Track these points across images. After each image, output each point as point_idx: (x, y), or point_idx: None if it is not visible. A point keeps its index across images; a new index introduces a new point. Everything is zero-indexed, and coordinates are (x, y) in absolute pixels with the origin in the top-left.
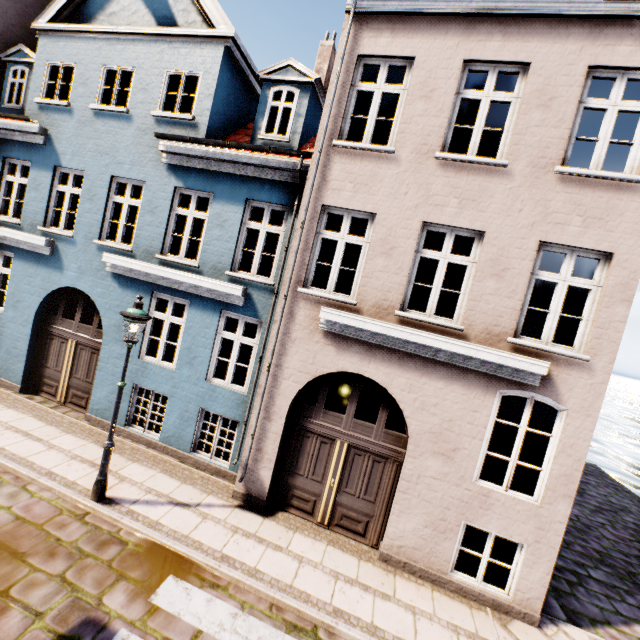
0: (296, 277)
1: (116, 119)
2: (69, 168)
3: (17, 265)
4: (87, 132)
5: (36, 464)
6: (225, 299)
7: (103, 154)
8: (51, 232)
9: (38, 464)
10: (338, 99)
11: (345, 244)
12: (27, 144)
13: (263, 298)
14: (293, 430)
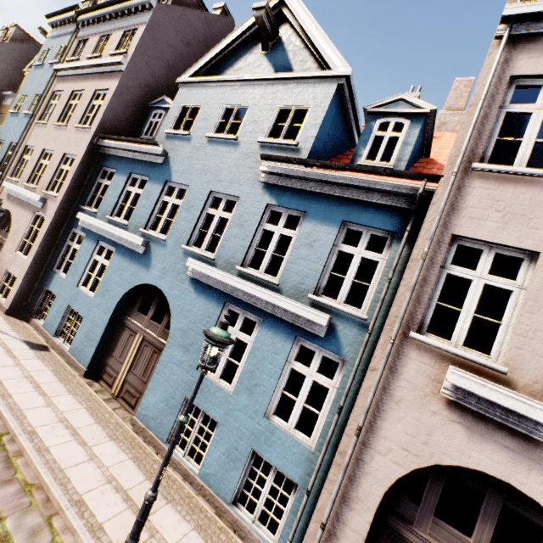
0: (407, 317)
1: (225, 145)
2: (177, 183)
3: (115, 258)
4: (198, 155)
5: (71, 483)
6: (303, 325)
7: (207, 172)
8: (149, 234)
9: (73, 483)
10: (480, 120)
11: (482, 285)
12: (150, 163)
13: (350, 332)
14: (379, 532)
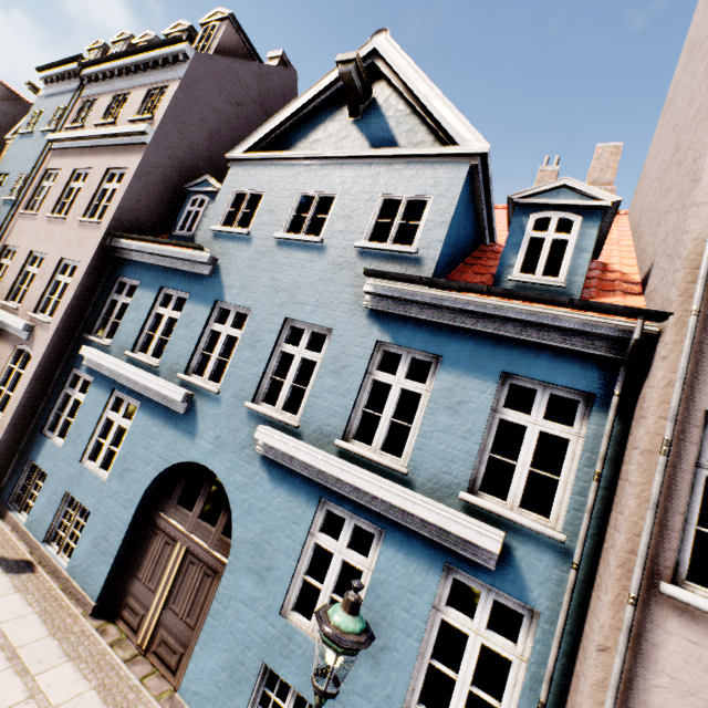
0: (650, 554)
1: (304, 249)
2: (232, 304)
3: (140, 419)
4: (264, 263)
5: None
6: (457, 546)
7: (279, 290)
8: (192, 382)
9: None
10: None
11: None
12: (190, 274)
13: (538, 561)
14: None
